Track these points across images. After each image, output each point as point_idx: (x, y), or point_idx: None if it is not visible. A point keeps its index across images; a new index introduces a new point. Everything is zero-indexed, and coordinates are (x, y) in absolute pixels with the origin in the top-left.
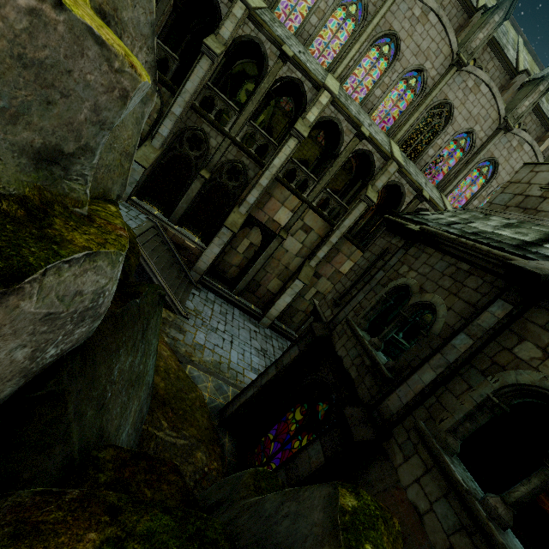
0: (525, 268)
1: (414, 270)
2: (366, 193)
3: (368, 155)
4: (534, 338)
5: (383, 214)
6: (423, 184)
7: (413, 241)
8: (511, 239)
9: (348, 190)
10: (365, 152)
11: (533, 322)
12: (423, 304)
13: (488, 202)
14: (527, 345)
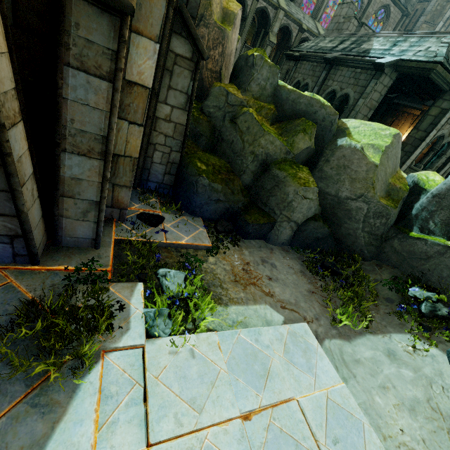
0: (327, 57)
1: (300, 73)
2: (269, 39)
3: (264, 10)
4: (331, 78)
5: (281, 50)
6: (302, 18)
7: (298, 61)
8: (330, 47)
9: (256, 39)
10: (262, 8)
11: (331, 74)
12: (305, 85)
13: (326, 29)
14: (330, 81)
